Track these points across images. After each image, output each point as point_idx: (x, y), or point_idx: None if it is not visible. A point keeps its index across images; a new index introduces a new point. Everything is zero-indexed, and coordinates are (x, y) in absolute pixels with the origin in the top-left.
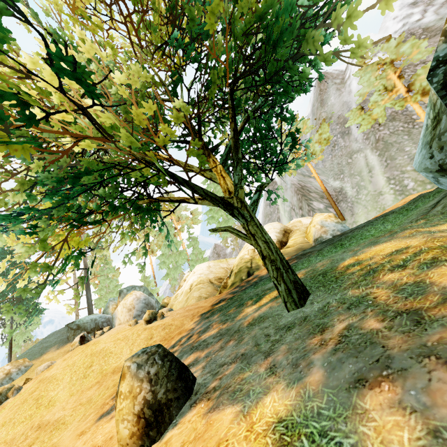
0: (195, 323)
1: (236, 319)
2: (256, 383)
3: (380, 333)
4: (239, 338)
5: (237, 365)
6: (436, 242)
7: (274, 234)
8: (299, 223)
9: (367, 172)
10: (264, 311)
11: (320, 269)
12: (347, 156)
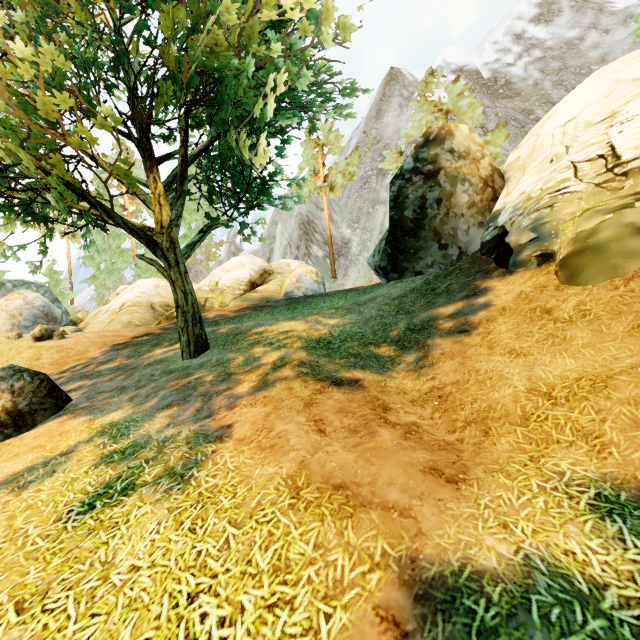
0: (101, 353)
1: (142, 357)
2: (115, 405)
3: (204, 383)
4: (131, 374)
5: (112, 394)
6: (305, 333)
7: (249, 271)
8: (287, 266)
9: (378, 233)
10: (168, 356)
11: (242, 329)
12: (371, 204)
